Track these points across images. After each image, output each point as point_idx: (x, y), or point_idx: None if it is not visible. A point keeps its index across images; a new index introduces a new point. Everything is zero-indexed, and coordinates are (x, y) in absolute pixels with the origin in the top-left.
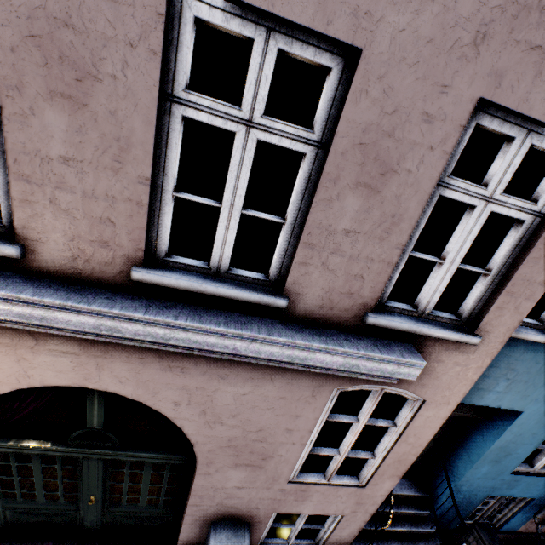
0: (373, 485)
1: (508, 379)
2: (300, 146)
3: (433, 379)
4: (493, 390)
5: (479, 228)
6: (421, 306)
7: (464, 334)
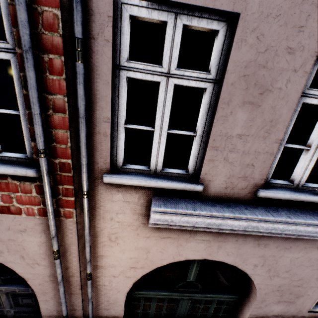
0: None
1: None
2: None
3: None
4: None
5: None
6: None
7: None
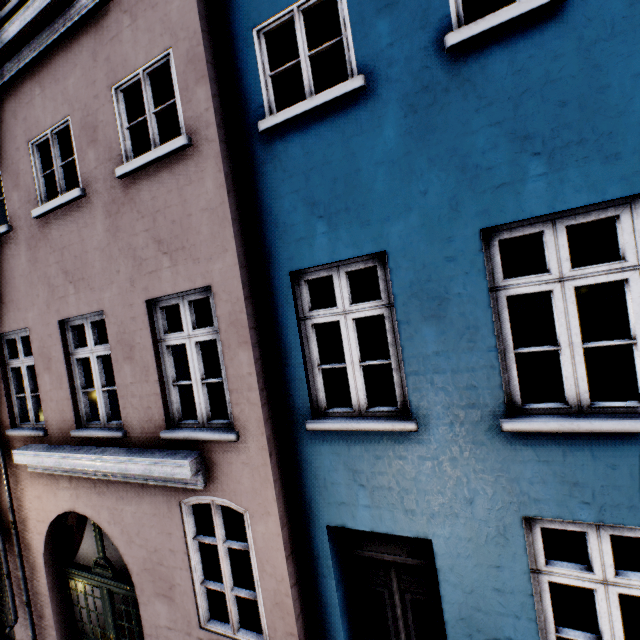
0: None
1: (363, 485)
2: (108, 351)
3: (238, 484)
4: (358, 504)
5: (196, 354)
6: (200, 418)
7: (221, 432)
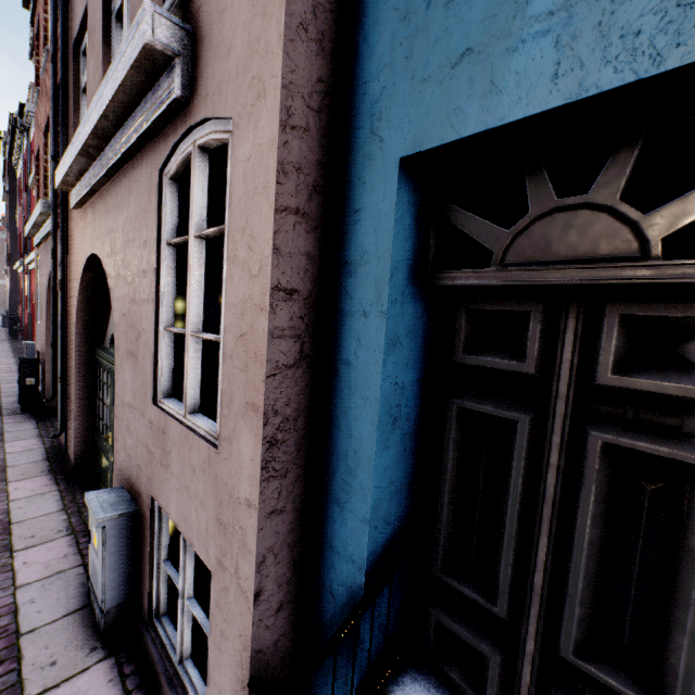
0: (227, 445)
1: None
2: None
3: (227, 59)
4: (522, 24)
5: None
6: None
7: None
